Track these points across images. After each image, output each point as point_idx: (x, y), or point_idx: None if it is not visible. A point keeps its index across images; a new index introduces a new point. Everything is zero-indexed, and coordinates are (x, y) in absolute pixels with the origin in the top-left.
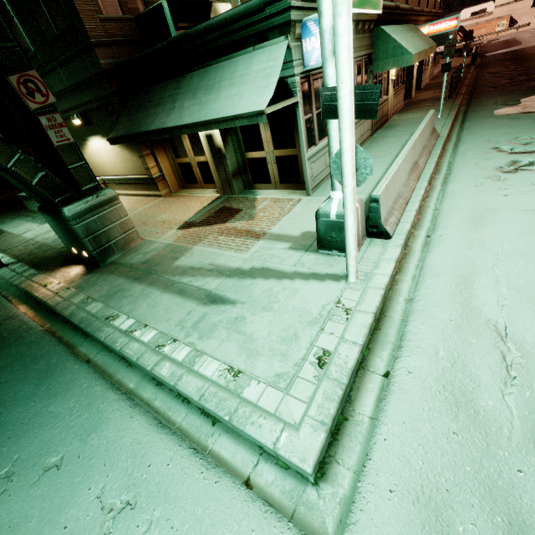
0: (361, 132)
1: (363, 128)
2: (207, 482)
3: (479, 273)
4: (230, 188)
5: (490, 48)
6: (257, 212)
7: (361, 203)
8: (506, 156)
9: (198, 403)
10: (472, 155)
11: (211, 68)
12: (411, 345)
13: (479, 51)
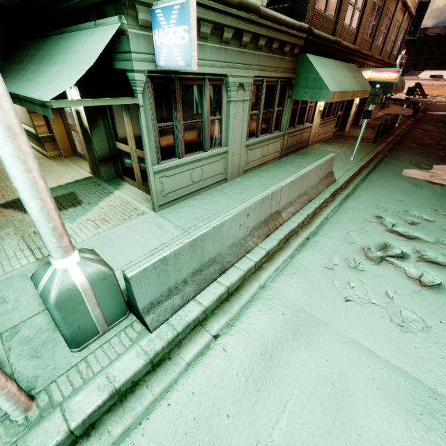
0: (263, 153)
1: (267, 149)
2: None
3: None
4: (98, 172)
5: (434, 108)
6: (88, 214)
7: (98, 281)
8: (382, 233)
9: None
10: (351, 218)
11: (65, 35)
12: None
13: (425, 107)
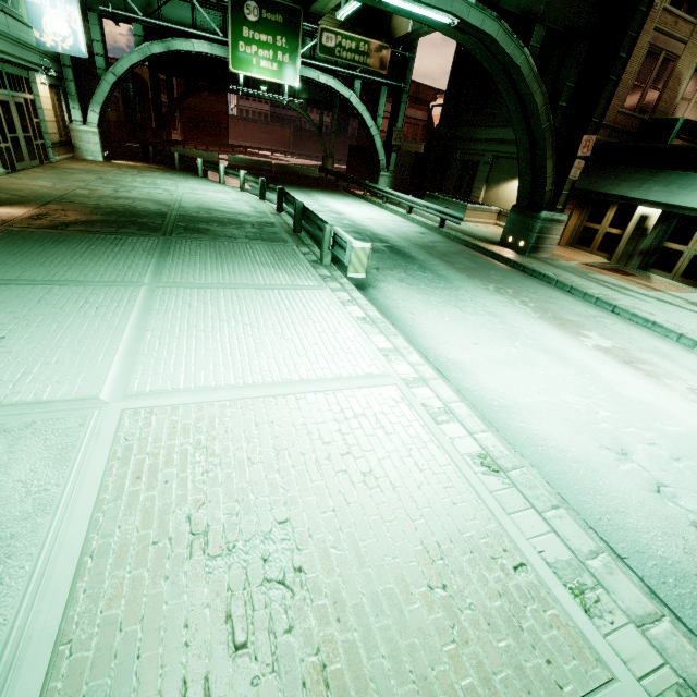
0: None
1: None
2: (641, 328)
3: None
4: (627, 261)
5: None
6: (654, 282)
7: None
8: None
9: (631, 314)
10: None
11: (695, 174)
12: None
13: None
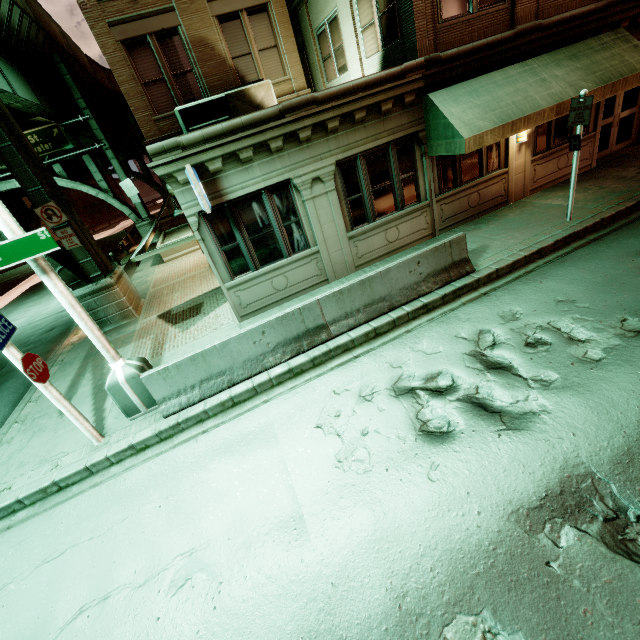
0: (390, 238)
1: (396, 232)
2: None
3: (133, 501)
4: None
5: None
6: (197, 324)
7: (130, 379)
8: (455, 357)
9: None
10: (437, 332)
11: None
12: (31, 520)
13: None
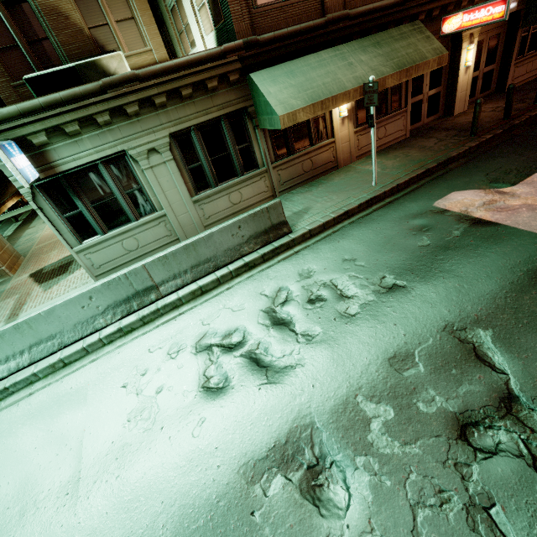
0: (234, 200)
1: (239, 195)
2: None
3: None
4: None
5: None
6: (59, 283)
7: None
8: (253, 314)
9: None
10: (247, 290)
11: None
12: None
13: None
